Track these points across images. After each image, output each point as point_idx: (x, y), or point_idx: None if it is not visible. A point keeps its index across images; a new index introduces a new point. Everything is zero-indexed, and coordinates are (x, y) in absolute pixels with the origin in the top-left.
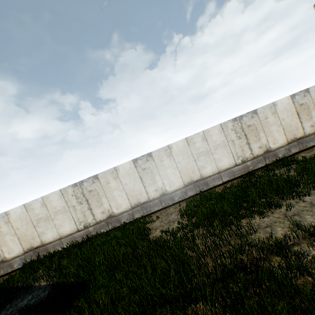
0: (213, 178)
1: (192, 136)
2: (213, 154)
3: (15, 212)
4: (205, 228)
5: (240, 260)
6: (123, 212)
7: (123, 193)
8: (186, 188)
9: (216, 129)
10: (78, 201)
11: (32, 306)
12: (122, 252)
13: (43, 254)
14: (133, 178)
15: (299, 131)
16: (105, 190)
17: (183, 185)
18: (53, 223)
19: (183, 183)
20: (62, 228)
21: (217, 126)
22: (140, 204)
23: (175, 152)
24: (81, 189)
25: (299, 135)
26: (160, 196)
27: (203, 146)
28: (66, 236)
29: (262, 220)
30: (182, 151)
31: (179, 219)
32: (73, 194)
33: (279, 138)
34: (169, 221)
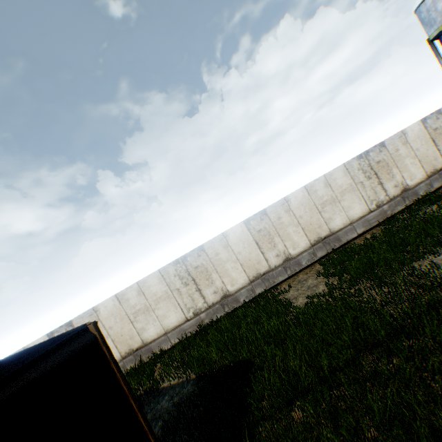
0: (345, 232)
1: (312, 182)
2: (341, 201)
3: (105, 307)
4: (366, 282)
5: (437, 293)
6: (241, 288)
7: (237, 264)
8: (314, 248)
9: (340, 171)
10: (182, 281)
11: (180, 403)
12: (273, 324)
13: (145, 357)
14: (247, 244)
15: (438, 160)
16: (215, 264)
17: (310, 244)
18: (154, 315)
19: (309, 243)
20: (166, 319)
21: (340, 167)
22: (260, 276)
23: (294, 205)
24: (184, 266)
25: (438, 166)
26: (284, 262)
27: (327, 193)
28: (172, 329)
29: (436, 258)
30: (303, 203)
31: (323, 282)
32: (175, 273)
33: (416, 172)
34: (309, 287)
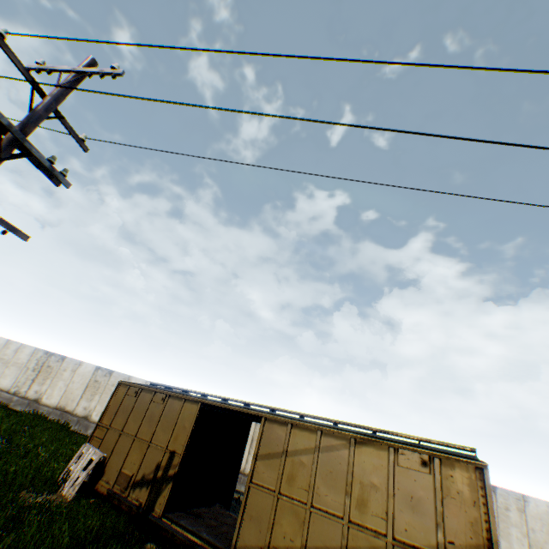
0: None
1: None
2: None
3: None
4: None
5: None
6: None
7: None
8: None
9: None
10: None
11: None
12: None
13: None
14: None
15: None
16: None
17: None
18: None
19: None
20: None
21: None
22: None
23: (529, 511)
24: None
25: None
26: None
27: None
28: None
29: None
30: (541, 517)
31: None
32: None
33: None
34: None
